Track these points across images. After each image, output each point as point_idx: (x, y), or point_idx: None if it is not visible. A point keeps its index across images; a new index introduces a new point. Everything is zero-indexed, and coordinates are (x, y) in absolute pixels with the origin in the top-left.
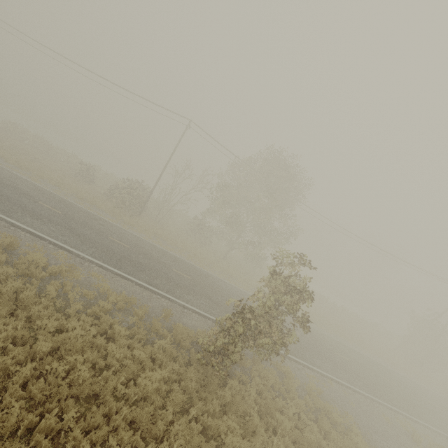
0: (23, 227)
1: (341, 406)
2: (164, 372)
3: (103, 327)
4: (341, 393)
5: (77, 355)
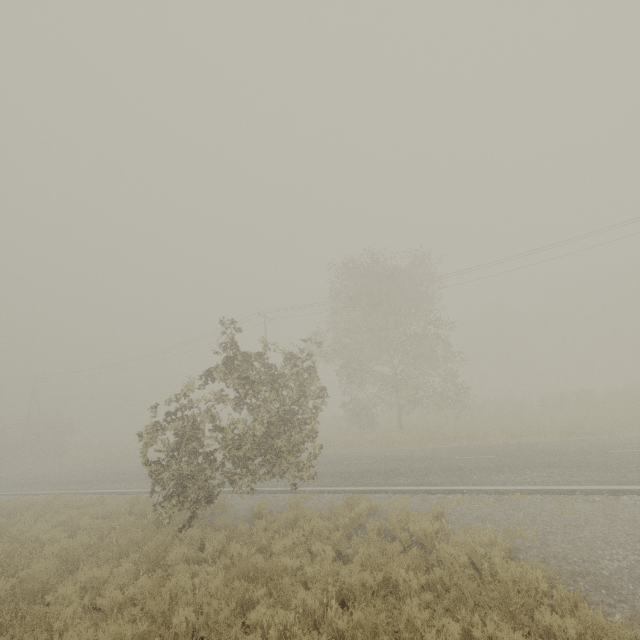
0: (93, 491)
1: (513, 524)
2: (85, 538)
3: (76, 529)
4: (549, 506)
5: (2, 543)
